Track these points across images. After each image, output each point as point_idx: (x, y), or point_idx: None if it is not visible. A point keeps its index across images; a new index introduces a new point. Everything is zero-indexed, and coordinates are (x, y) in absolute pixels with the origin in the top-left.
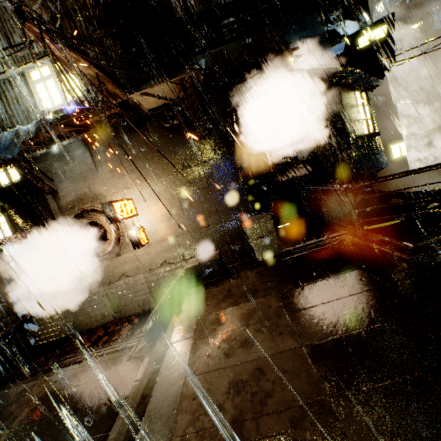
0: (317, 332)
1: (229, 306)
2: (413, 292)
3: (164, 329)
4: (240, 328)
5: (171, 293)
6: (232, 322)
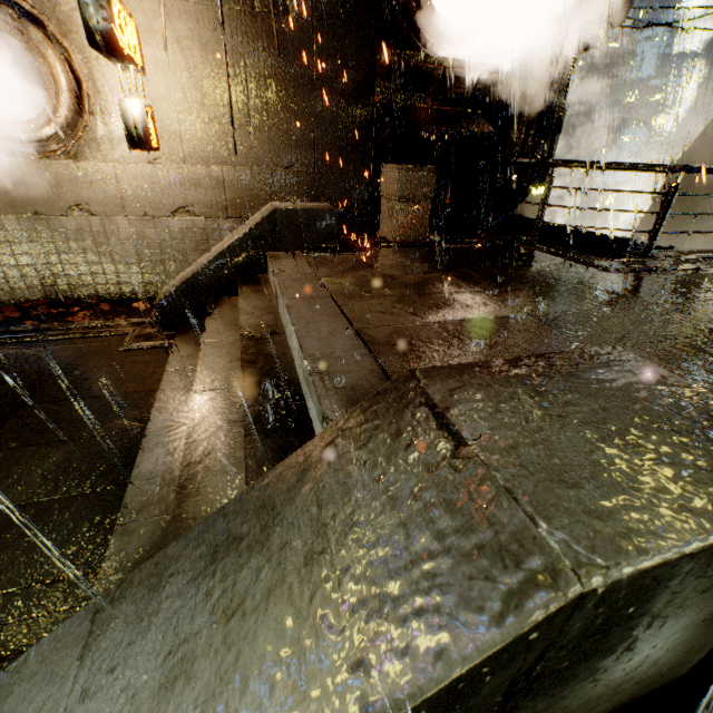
0: (537, 307)
1: (374, 274)
2: (630, 292)
3: (212, 307)
4: (416, 294)
5: (234, 248)
6: (395, 288)
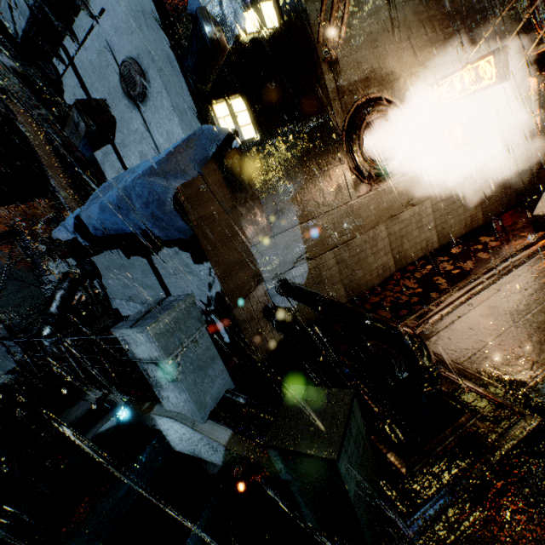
0: None
1: None
2: None
3: None
4: None
5: None
6: None
